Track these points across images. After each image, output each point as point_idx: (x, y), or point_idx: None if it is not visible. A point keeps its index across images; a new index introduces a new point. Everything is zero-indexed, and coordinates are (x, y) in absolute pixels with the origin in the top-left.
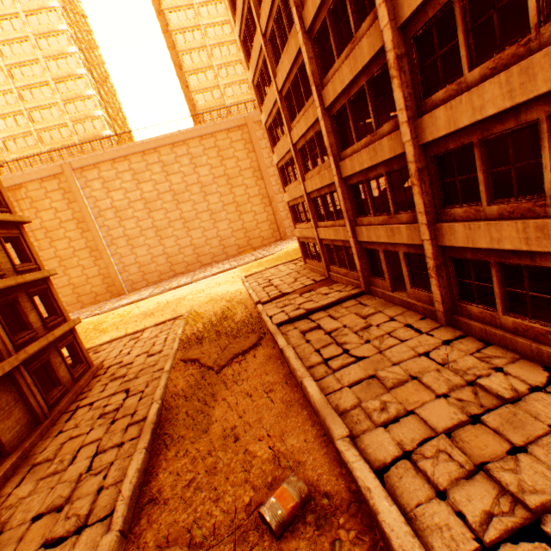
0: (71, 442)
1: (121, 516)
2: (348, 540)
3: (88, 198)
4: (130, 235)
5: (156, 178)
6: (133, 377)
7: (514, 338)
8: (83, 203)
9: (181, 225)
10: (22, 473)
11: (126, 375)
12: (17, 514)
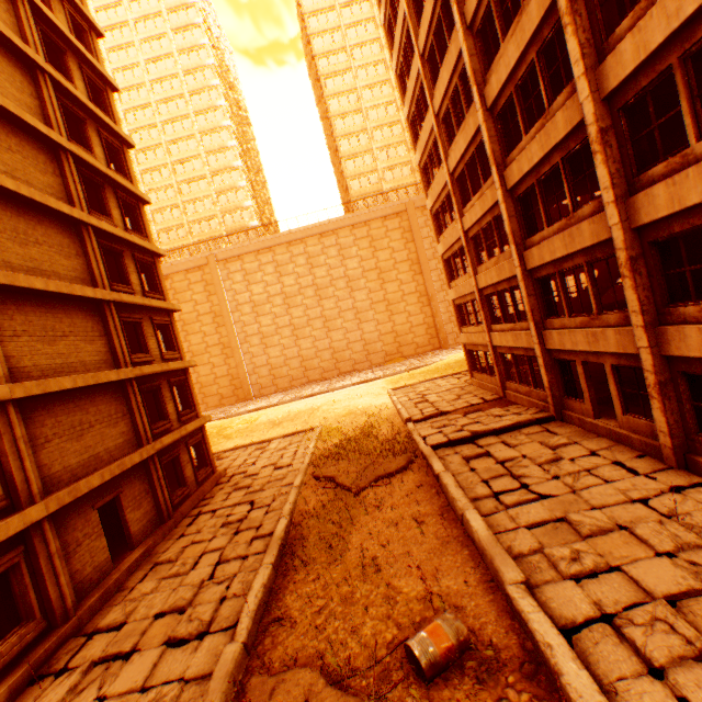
0: (192, 546)
1: (246, 628)
2: (518, 701)
3: (227, 291)
4: (264, 333)
5: (299, 271)
6: (258, 488)
7: None
8: (222, 296)
9: (320, 324)
10: (145, 569)
11: (250, 486)
12: (140, 608)
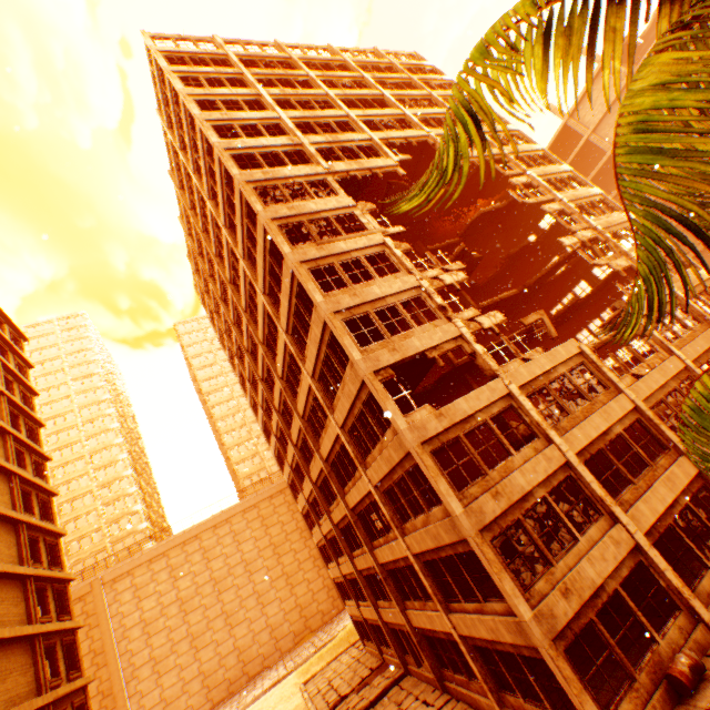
0: None
1: None
2: None
3: (113, 616)
4: (158, 656)
5: (195, 568)
6: None
7: (463, 690)
8: (106, 625)
9: (222, 622)
10: None
11: None
12: None
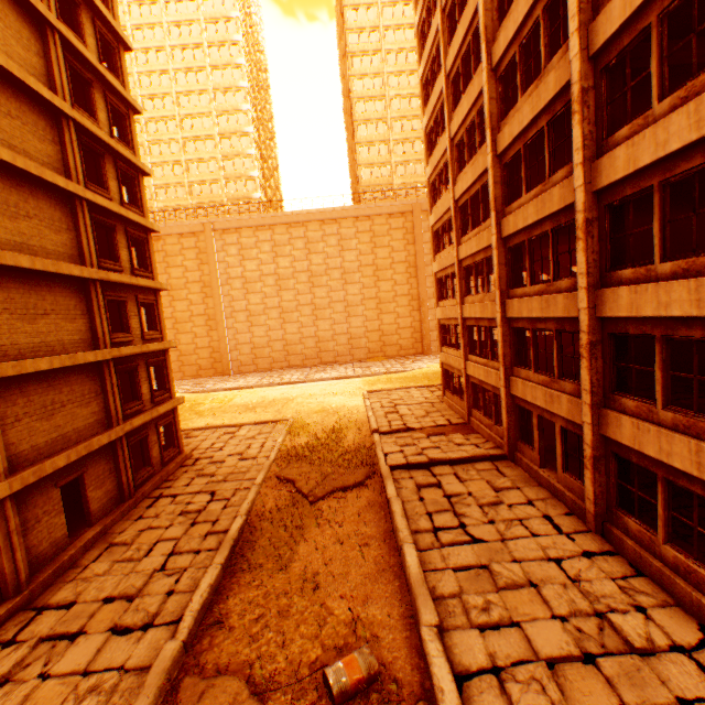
0: (149, 531)
1: (187, 627)
2: None
3: (220, 262)
4: (252, 311)
5: (295, 254)
6: (221, 479)
7: (672, 577)
8: (214, 267)
9: (309, 311)
10: (100, 548)
11: (214, 474)
12: (91, 589)
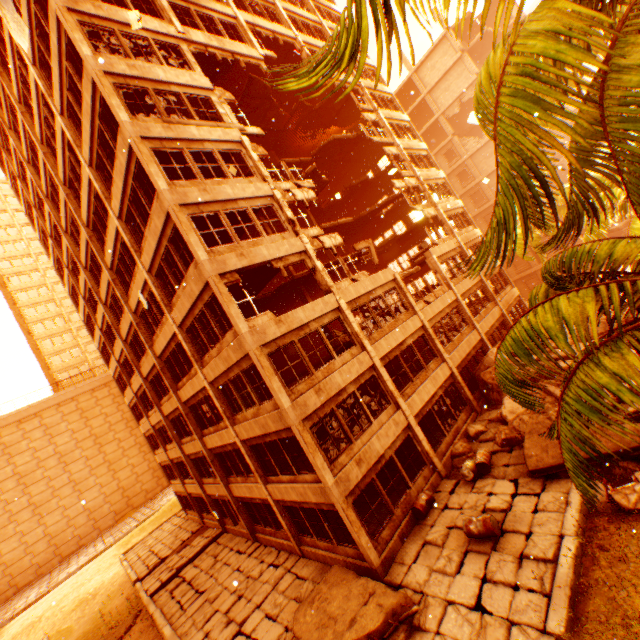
0: None
1: None
2: None
3: None
4: None
5: None
6: None
7: (271, 538)
8: None
9: (29, 513)
10: None
11: None
12: None
